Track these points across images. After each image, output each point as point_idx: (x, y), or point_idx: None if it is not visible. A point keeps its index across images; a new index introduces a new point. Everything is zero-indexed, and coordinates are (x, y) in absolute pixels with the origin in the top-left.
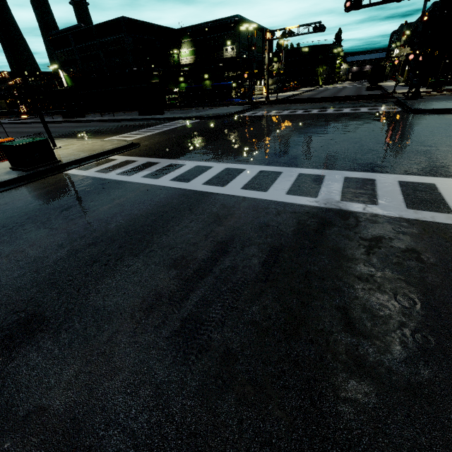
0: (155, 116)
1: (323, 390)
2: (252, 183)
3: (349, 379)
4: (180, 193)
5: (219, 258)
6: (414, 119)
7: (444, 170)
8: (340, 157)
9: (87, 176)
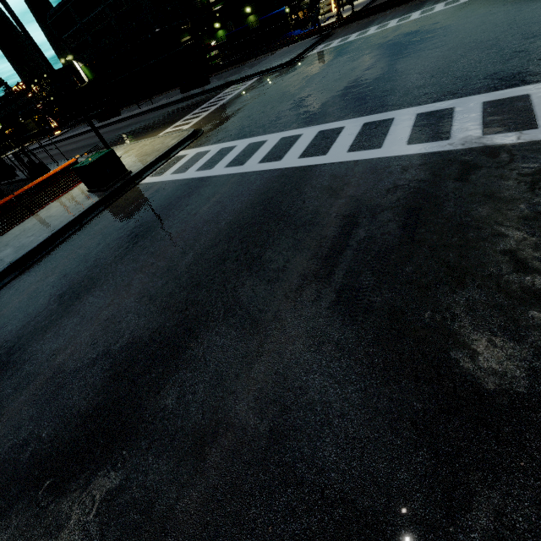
0: (201, 89)
1: (502, 323)
2: (359, 142)
3: (528, 311)
4: (277, 174)
5: (352, 231)
6: None
7: None
8: (471, 76)
9: (167, 181)
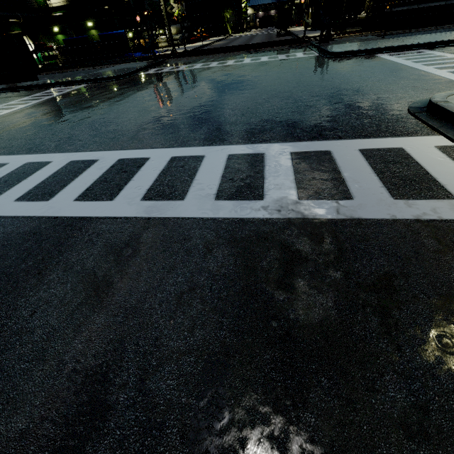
0: (21, 84)
1: None
2: (160, 184)
3: None
4: (28, 229)
5: (83, 449)
6: (337, 64)
7: (401, 125)
8: (276, 121)
9: None
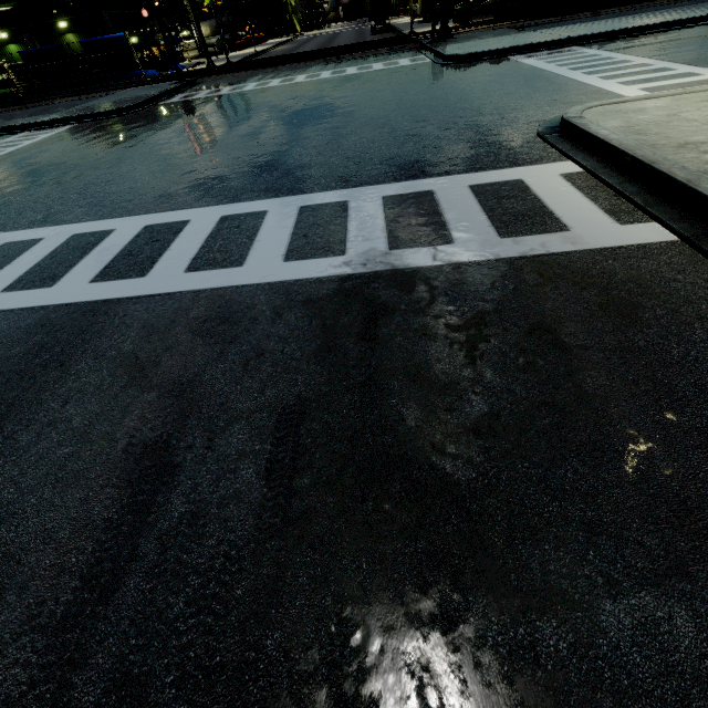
0: None
1: None
2: (208, 251)
3: None
4: (31, 321)
5: (154, 500)
6: (455, 73)
7: (525, 152)
8: (365, 159)
9: None
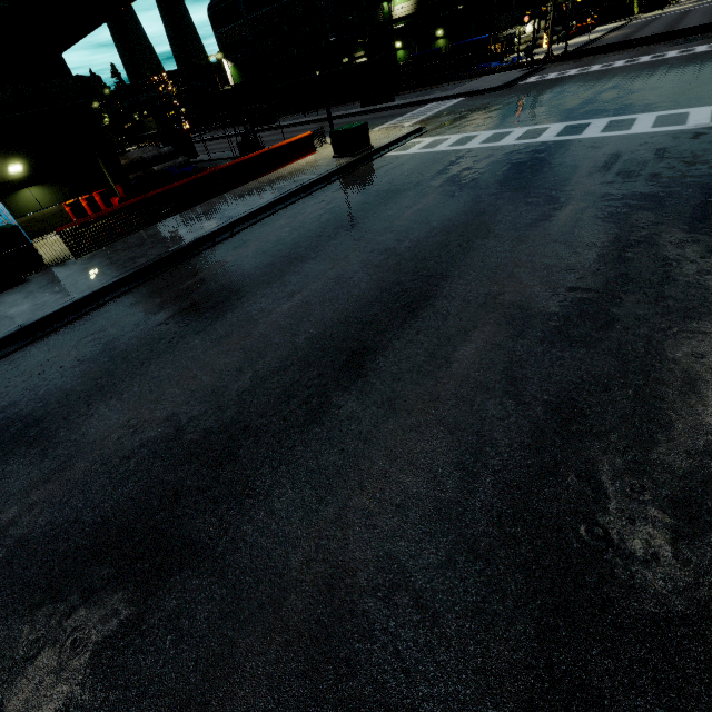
0: (391, 104)
1: None
2: (609, 128)
3: None
4: (539, 144)
5: (618, 158)
6: None
7: None
8: (704, 98)
9: (418, 153)
